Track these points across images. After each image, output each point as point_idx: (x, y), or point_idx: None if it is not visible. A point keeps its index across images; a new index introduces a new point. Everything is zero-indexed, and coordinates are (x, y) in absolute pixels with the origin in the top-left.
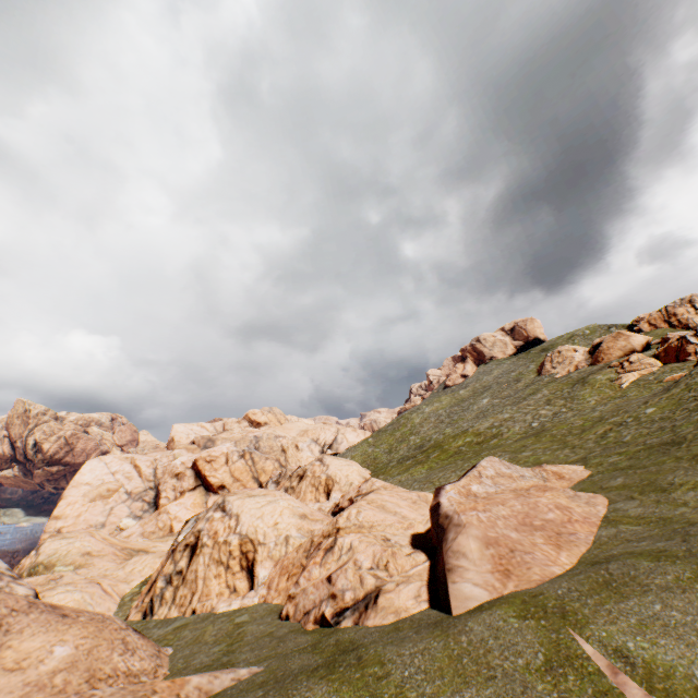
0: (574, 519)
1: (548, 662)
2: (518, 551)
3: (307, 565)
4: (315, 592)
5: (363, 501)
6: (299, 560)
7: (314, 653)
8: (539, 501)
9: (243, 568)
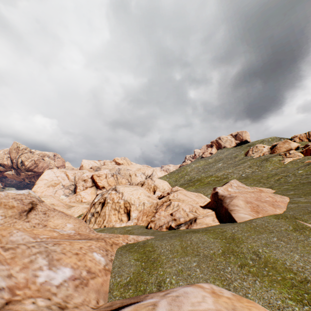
0: (277, 201)
1: (295, 229)
2: (260, 206)
3: (158, 211)
4: (164, 219)
5: (177, 192)
6: (151, 210)
7: (176, 233)
8: (261, 194)
9: (125, 213)
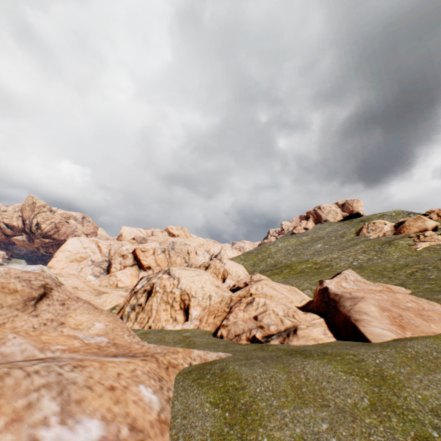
0: (426, 309)
1: None
2: (404, 317)
3: (233, 310)
4: (244, 324)
5: (261, 282)
6: (222, 308)
7: (268, 351)
8: (396, 296)
9: (181, 309)
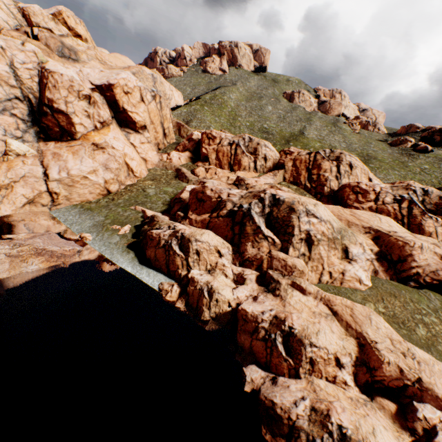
0: None
1: None
2: None
3: None
4: None
5: None
6: None
7: None
8: None
9: None
